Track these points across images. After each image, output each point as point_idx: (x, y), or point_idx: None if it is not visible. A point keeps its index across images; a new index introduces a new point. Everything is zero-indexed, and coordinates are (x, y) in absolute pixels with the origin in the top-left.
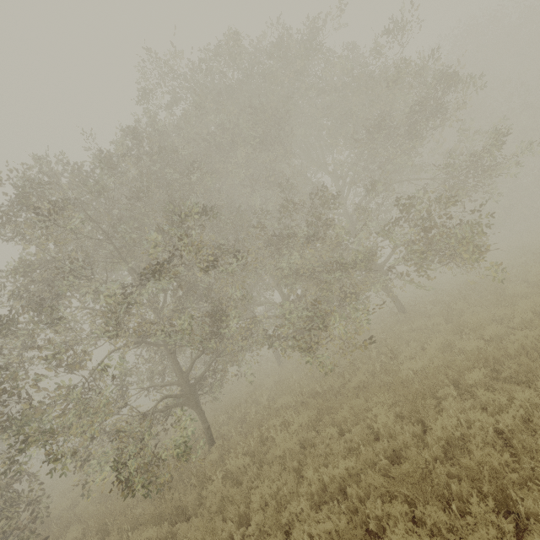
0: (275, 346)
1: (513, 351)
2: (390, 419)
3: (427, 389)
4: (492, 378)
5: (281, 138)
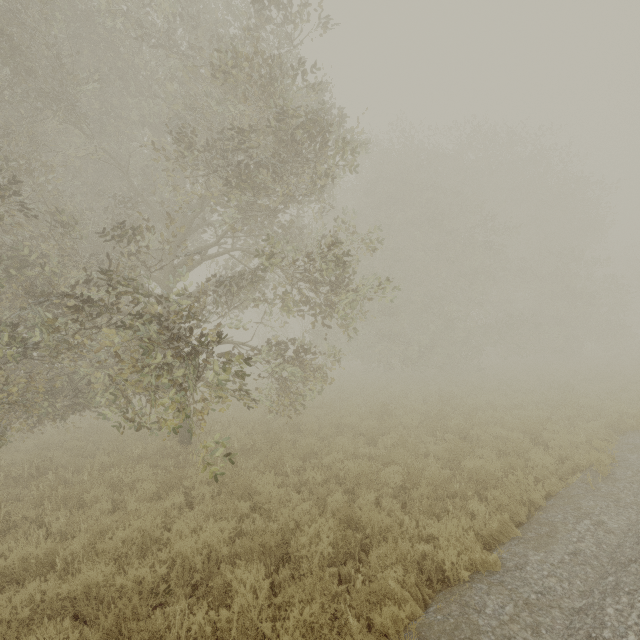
0: None
1: None
2: None
3: None
4: None
5: (36, 71)
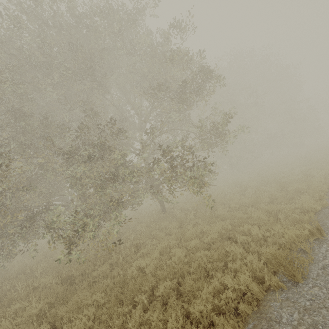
0: (44, 236)
1: (192, 269)
2: (86, 326)
3: (130, 293)
4: (175, 288)
5: (94, 76)
